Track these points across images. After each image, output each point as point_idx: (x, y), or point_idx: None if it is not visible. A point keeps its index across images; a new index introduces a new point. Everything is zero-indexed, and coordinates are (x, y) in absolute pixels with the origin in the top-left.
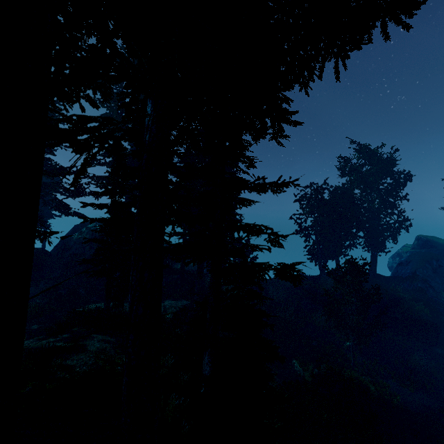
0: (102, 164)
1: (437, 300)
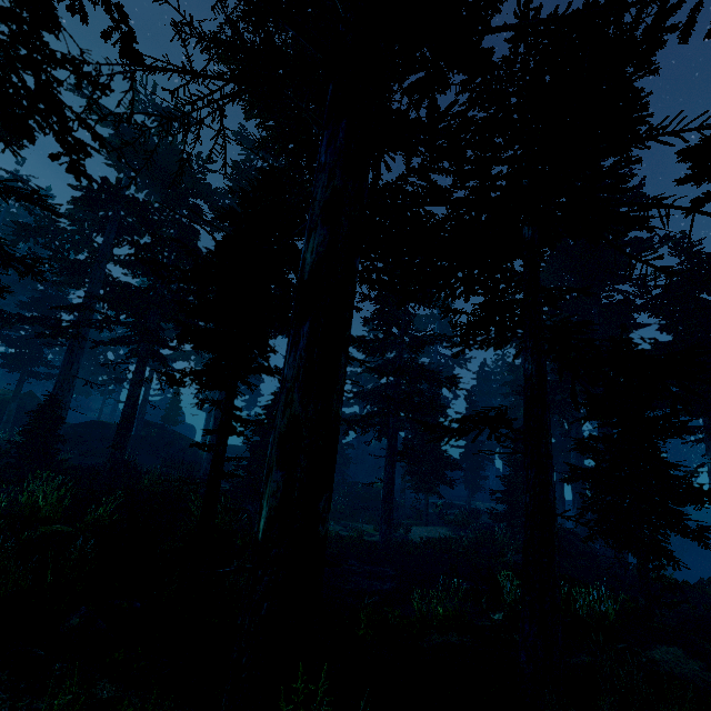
0: None
1: None
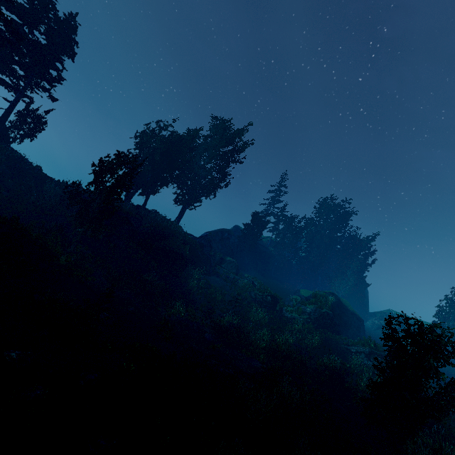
0: None
1: (208, 256)
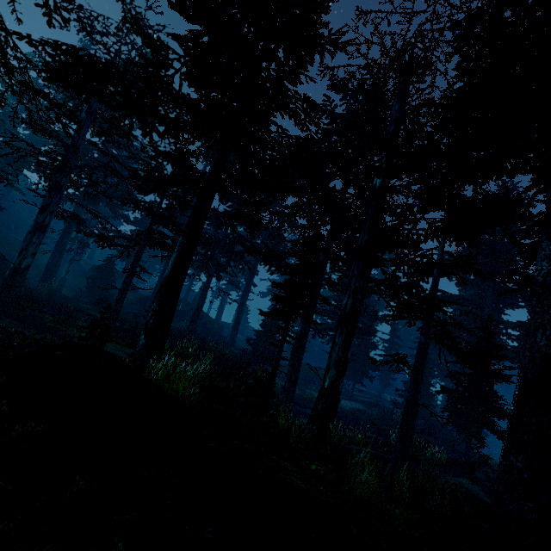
0: None
1: None
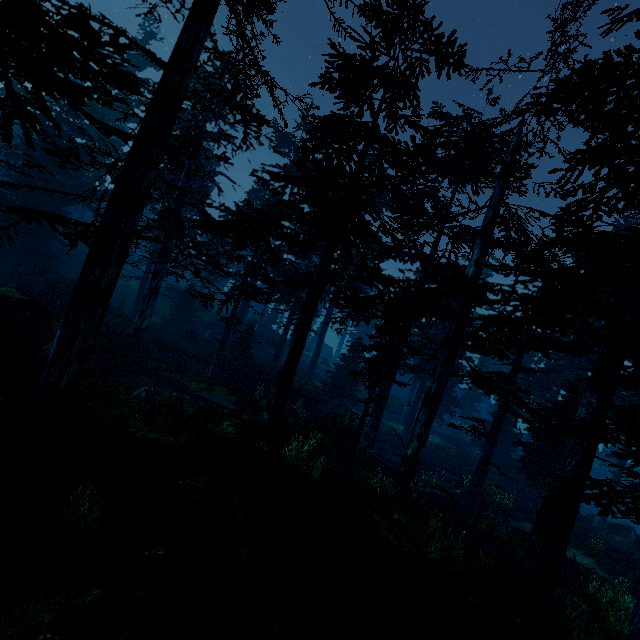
0: None
1: None
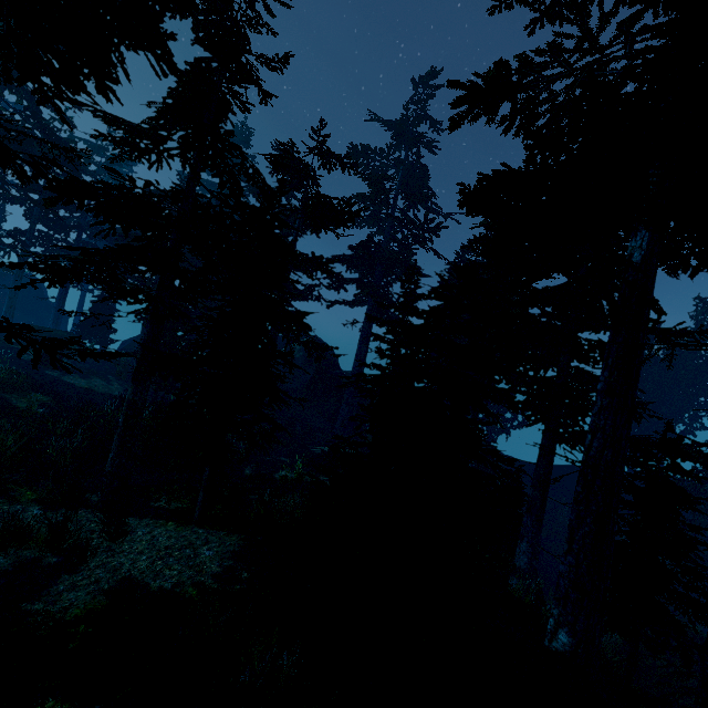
0: (343, 262)
1: None
